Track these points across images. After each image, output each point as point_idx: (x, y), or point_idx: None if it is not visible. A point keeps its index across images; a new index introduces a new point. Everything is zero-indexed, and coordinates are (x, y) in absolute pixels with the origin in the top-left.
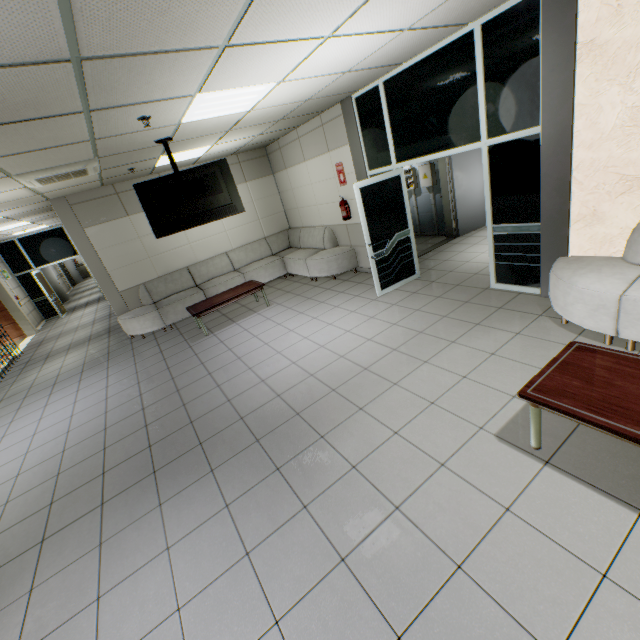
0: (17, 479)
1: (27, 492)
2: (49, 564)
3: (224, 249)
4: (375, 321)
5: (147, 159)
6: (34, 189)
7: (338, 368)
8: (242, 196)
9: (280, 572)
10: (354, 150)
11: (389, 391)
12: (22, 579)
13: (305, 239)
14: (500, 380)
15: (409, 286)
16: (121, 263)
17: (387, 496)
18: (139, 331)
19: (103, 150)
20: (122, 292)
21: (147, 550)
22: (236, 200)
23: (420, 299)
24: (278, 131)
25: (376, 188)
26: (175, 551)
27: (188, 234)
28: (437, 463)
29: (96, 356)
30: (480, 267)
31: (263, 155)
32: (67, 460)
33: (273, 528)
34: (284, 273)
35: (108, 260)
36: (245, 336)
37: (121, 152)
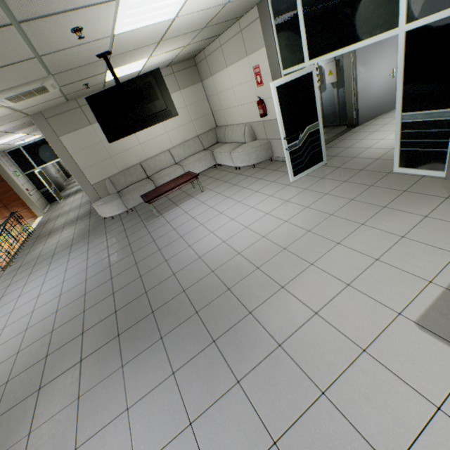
0: (26, 333)
1: (31, 344)
2: (42, 411)
3: (167, 147)
4: (290, 204)
5: (96, 74)
6: (11, 107)
7: (261, 247)
8: (177, 102)
9: (219, 448)
10: (269, 52)
11: (307, 271)
12: (24, 422)
13: (229, 135)
14: (413, 264)
15: (317, 172)
16: (90, 163)
17: (312, 379)
18: (109, 214)
19: (53, 67)
20: (94, 185)
21: (112, 408)
22: (170, 105)
23: (328, 184)
24: (203, 40)
25: (290, 86)
26: (133, 412)
27: (138, 136)
28: (358, 348)
29: (81, 233)
30: (381, 152)
31: (192, 65)
32: (58, 319)
33: (211, 400)
34: (214, 164)
35: (80, 161)
36: (185, 217)
37: (70, 68)
